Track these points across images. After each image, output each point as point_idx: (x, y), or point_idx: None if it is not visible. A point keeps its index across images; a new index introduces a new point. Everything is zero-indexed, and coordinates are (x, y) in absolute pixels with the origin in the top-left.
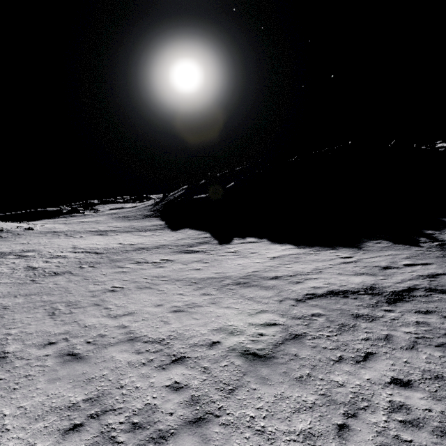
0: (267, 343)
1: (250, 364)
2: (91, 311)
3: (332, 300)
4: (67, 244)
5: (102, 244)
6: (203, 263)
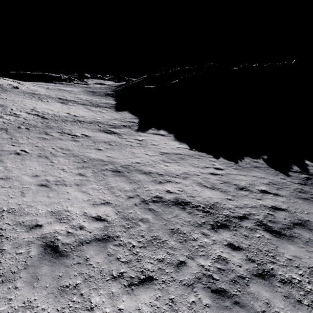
0: (76, 239)
1: (41, 257)
2: None
3: (169, 209)
4: (30, 106)
5: (55, 111)
6: (108, 145)
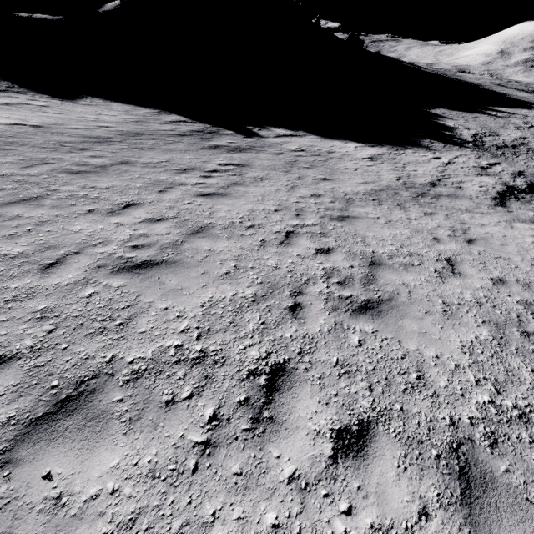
0: None
1: None
2: (408, 278)
3: (517, 202)
4: None
5: None
6: (309, 169)
